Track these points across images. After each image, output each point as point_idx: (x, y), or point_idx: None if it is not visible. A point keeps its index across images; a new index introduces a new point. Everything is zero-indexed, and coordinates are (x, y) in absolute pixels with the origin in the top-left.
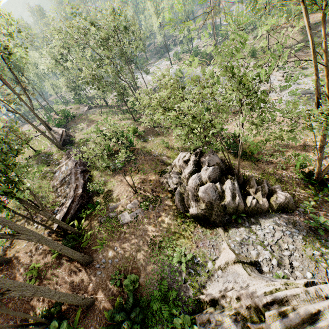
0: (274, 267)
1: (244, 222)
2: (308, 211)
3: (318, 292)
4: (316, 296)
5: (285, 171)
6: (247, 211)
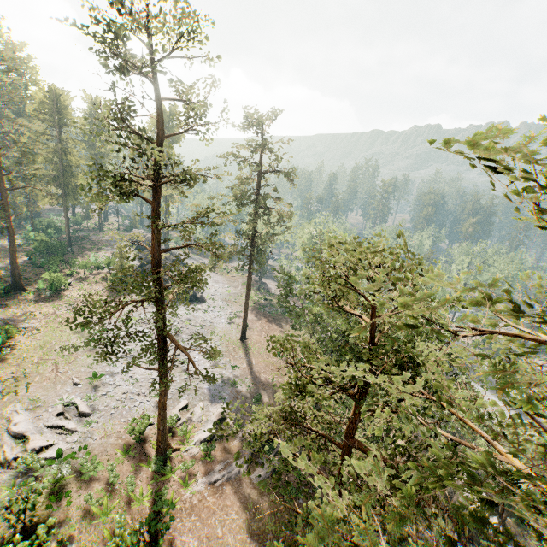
0: None
1: None
2: None
3: None
4: None
5: None
6: None
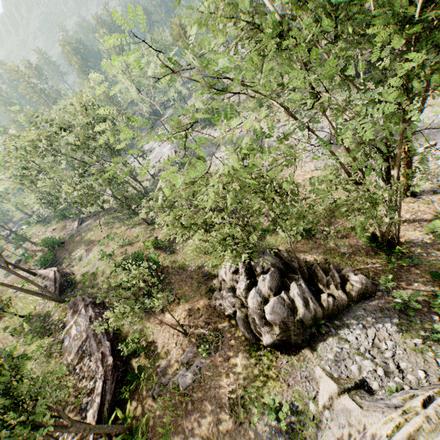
0: (382, 378)
1: (330, 329)
2: (390, 286)
3: (438, 411)
4: (438, 419)
5: (348, 241)
6: (327, 315)
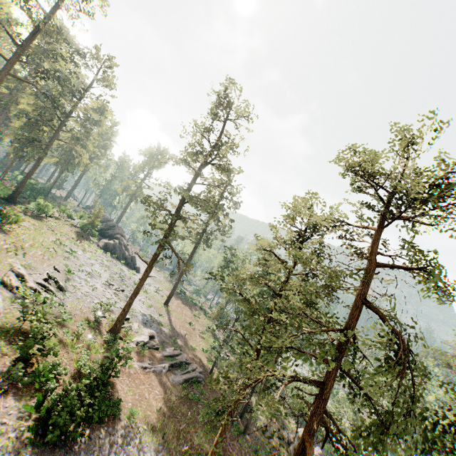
0: None
1: None
2: None
3: None
4: None
5: None
6: None
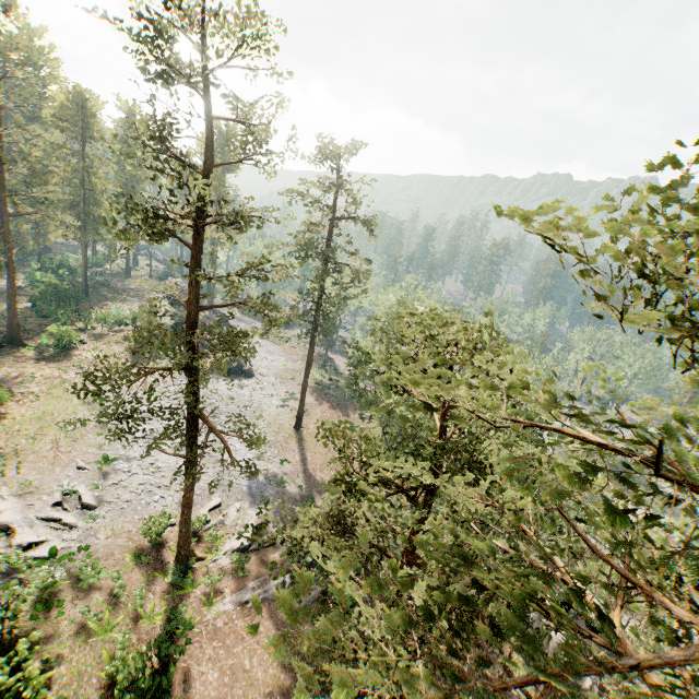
0: None
1: None
2: None
3: None
4: None
5: None
6: None
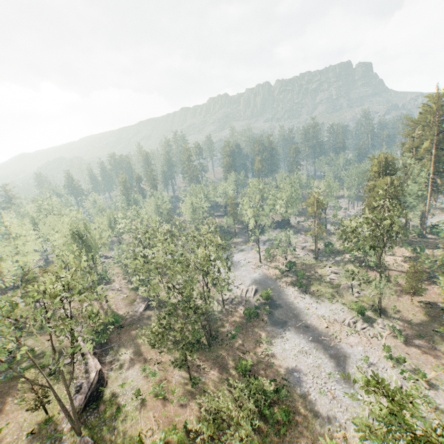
0: None
1: None
2: None
3: None
4: None
5: None
6: None
